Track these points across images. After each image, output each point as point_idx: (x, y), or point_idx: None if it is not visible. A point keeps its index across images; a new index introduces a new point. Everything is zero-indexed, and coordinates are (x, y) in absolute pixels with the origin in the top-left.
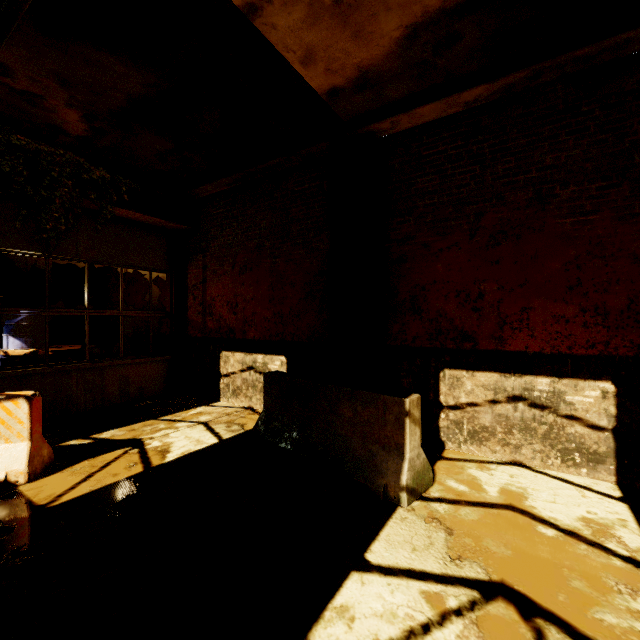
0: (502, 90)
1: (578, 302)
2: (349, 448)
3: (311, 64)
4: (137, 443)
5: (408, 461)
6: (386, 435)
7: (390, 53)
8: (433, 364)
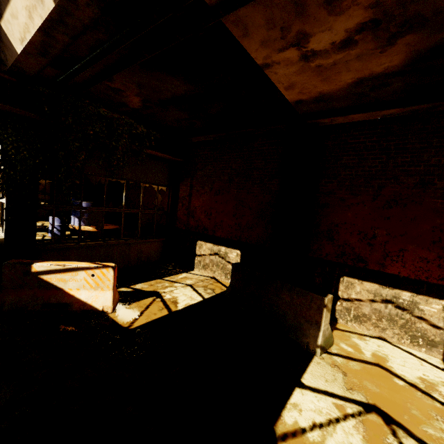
0: (409, 111)
1: (437, 251)
2: (286, 318)
3: (291, 89)
4: (158, 294)
5: (322, 332)
6: (310, 315)
7: (342, 88)
8: (337, 272)
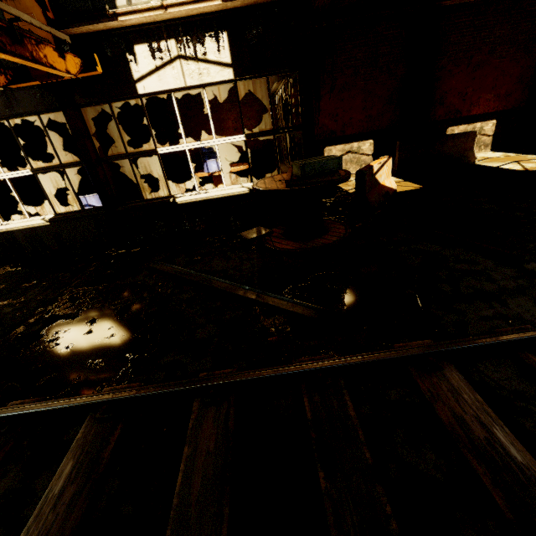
0: None
1: (493, 93)
2: (452, 156)
3: None
4: None
5: (475, 151)
6: (467, 146)
7: None
8: (445, 126)
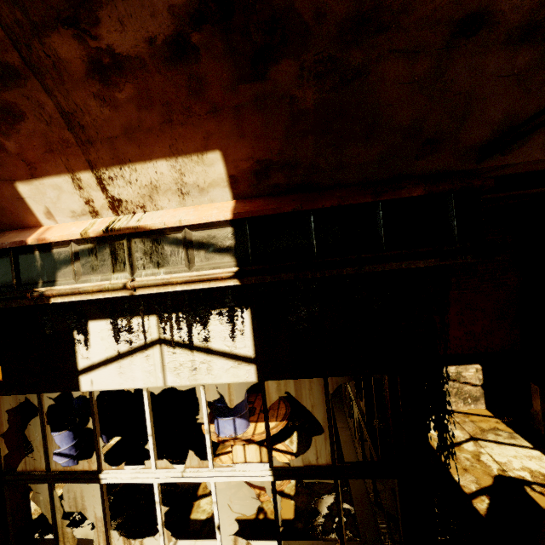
0: None
1: None
2: None
3: None
4: (514, 480)
5: None
6: None
7: None
8: None
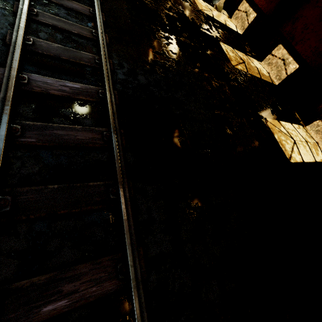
0: None
1: None
2: None
3: None
4: None
5: (219, 2)
6: None
7: None
8: None
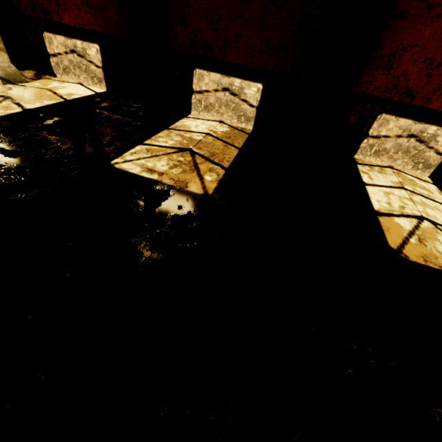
0: None
1: None
2: None
3: None
4: None
5: None
6: None
7: None
8: (39, 28)
